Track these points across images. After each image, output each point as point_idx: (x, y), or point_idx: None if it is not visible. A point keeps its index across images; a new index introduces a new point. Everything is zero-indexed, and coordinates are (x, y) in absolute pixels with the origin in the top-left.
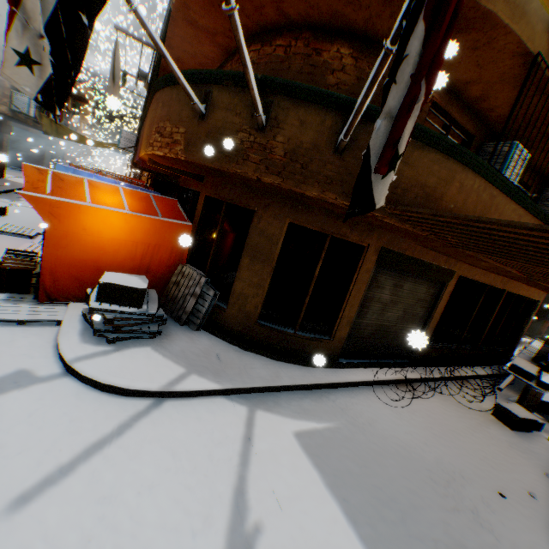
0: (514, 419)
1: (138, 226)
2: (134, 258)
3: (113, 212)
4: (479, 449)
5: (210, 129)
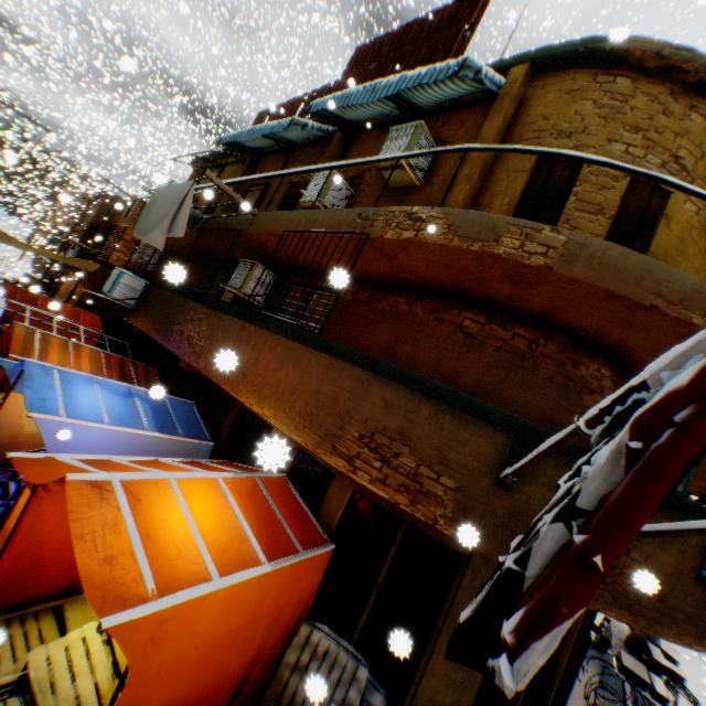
0: None
1: (272, 585)
2: (247, 648)
3: (249, 579)
4: None
5: (517, 508)
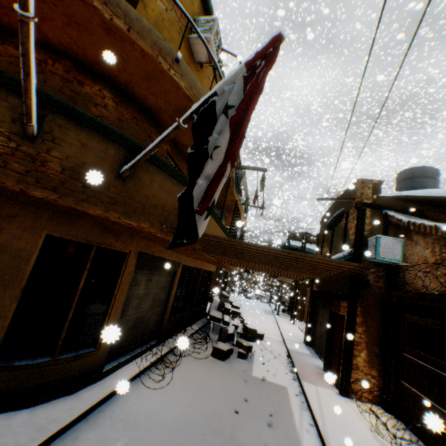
0: (223, 352)
1: None
2: None
3: None
4: (216, 386)
5: None
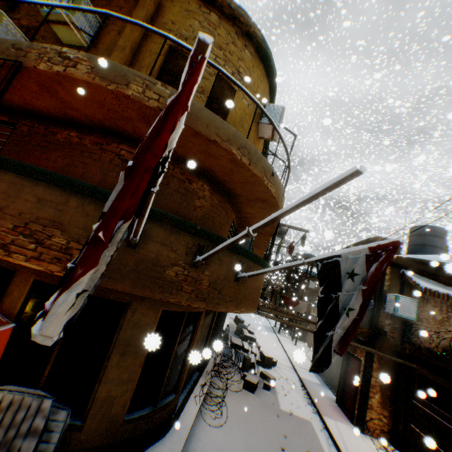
0: (254, 385)
1: None
2: None
3: None
4: (258, 421)
5: (142, 259)
